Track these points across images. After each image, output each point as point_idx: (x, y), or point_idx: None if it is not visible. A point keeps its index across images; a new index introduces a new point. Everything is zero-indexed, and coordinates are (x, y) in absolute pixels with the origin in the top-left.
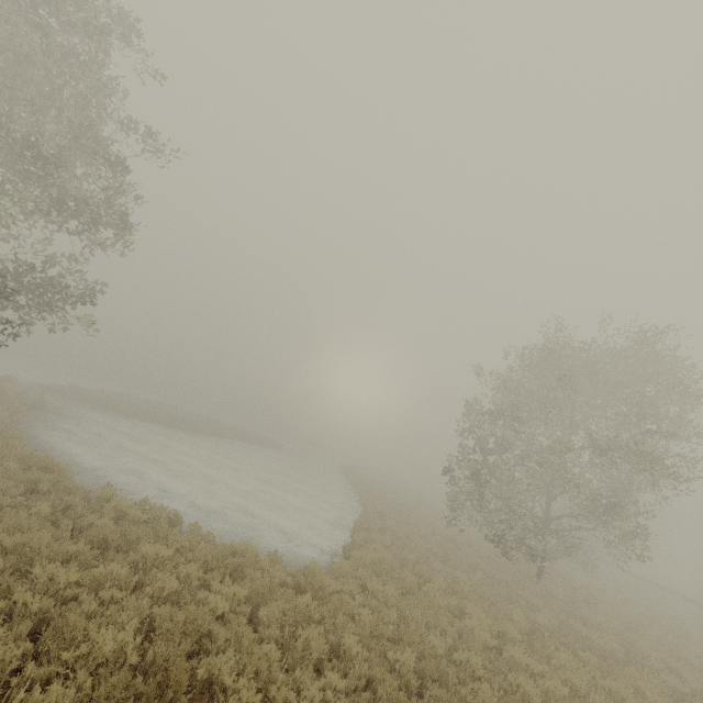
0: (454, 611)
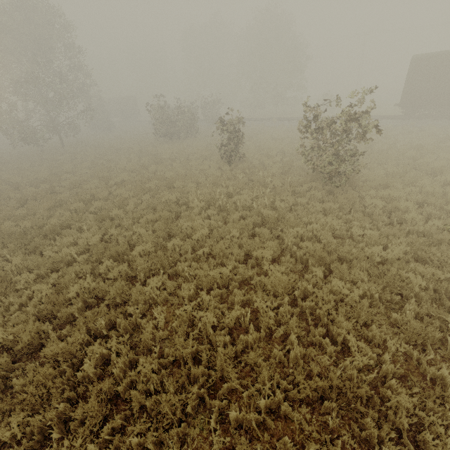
0: None
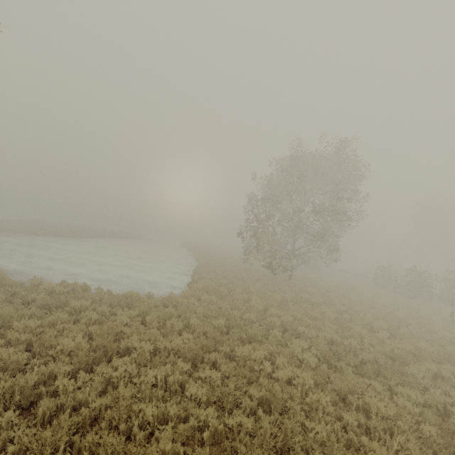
0: (246, 300)
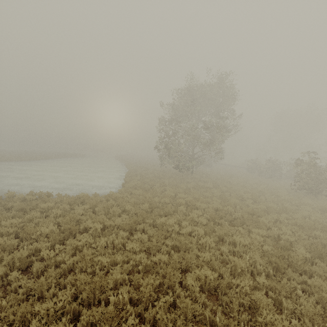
0: (162, 191)
